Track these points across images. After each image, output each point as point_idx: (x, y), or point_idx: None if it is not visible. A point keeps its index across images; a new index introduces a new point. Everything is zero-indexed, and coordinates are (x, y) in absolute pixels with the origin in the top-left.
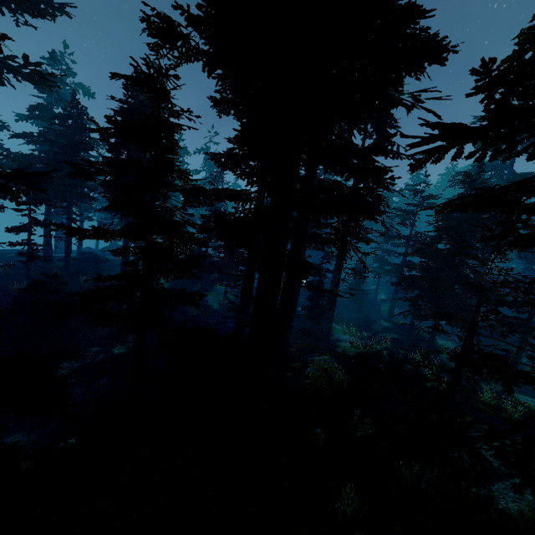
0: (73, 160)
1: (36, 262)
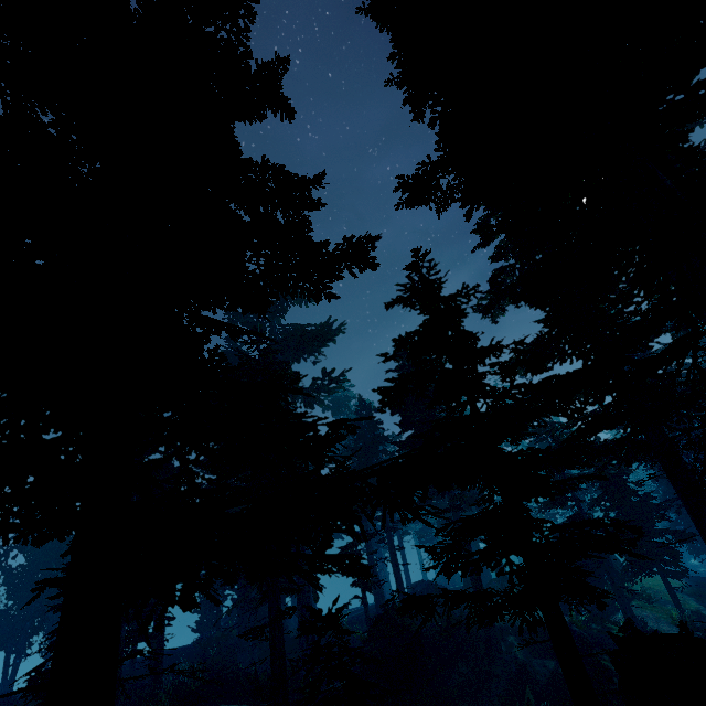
0: (374, 457)
1: (371, 589)
